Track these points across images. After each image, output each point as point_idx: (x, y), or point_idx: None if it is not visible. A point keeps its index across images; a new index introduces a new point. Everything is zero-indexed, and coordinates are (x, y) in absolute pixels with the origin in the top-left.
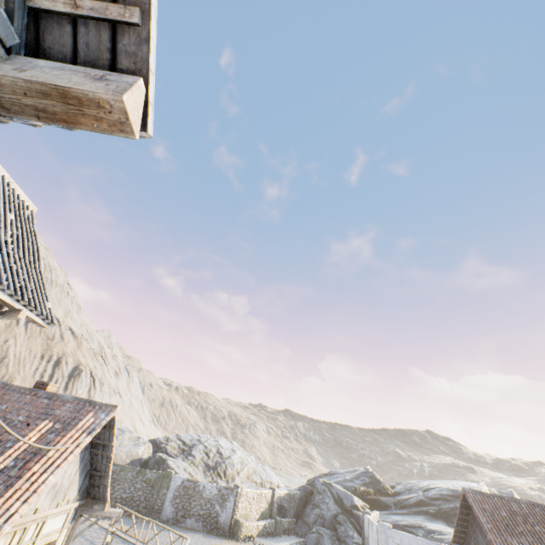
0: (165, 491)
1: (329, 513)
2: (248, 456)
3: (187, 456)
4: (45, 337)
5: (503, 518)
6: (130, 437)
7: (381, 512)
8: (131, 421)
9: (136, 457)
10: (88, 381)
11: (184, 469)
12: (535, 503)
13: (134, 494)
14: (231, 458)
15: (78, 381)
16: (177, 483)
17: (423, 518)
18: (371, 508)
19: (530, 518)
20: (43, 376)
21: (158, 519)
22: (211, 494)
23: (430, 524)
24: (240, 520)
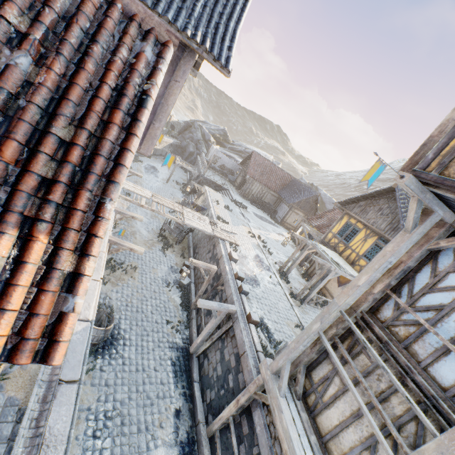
0: None
1: (196, 138)
2: None
3: None
4: None
5: (259, 163)
6: None
7: (221, 148)
8: None
9: None
10: None
11: None
12: (274, 164)
13: None
14: None
15: None
16: None
17: (237, 157)
18: (217, 145)
19: (268, 166)
20: None
21: None
22: None
23: (238, 159)
24: None
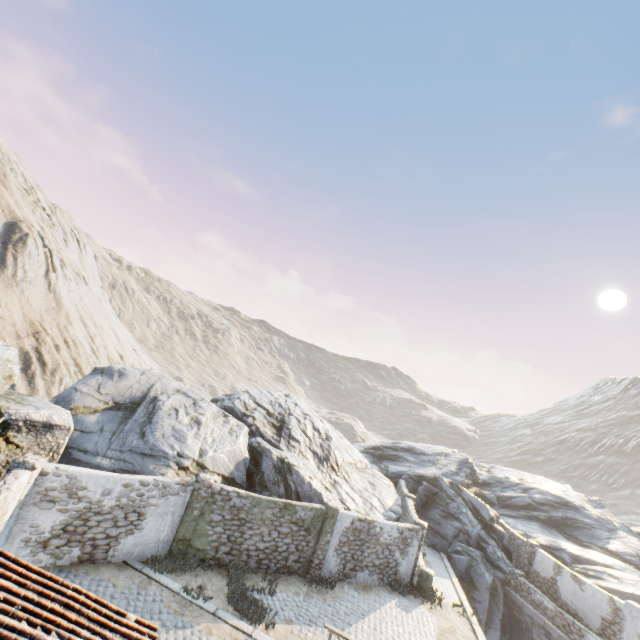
0: (329, 538)
1: (476, 531)
2: None
3: (288, 440)
4: None
5: None
6: (211, 413)
7: None
8: (108, 323)
9: (240, 458)
10: (42, 256)
11: (314, 478)
12: None
13: (279, 542)
14: (332, 439)
15: (24, 255)
16: (344, 524)
17: (538, 526)
18: None
19: None
20: None
21: (322, 580)
22: (390, 538)
23: (564, 544)
24: (432, 575)
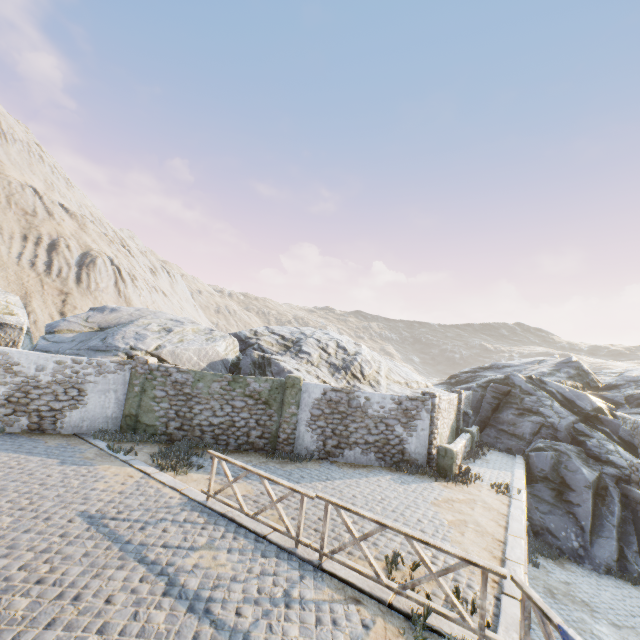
0: (294, 411)
1: (566, 423)
2: (371, 352)
3: (297, 353)
4: (20, 212)
5: None
6: (195, 330)
7: None
8: None
9: (216, 359)
10: (111, 272)
11: (306, 373)
12: None
13: (234, 417)
14: (362, 354)
15: (95, 272)
16: (313, 396)
17: None
18: None
19: None
20: (34, 264)
21: (292, 455)
22: (383, 410)
23: None
24: (453, 450)
